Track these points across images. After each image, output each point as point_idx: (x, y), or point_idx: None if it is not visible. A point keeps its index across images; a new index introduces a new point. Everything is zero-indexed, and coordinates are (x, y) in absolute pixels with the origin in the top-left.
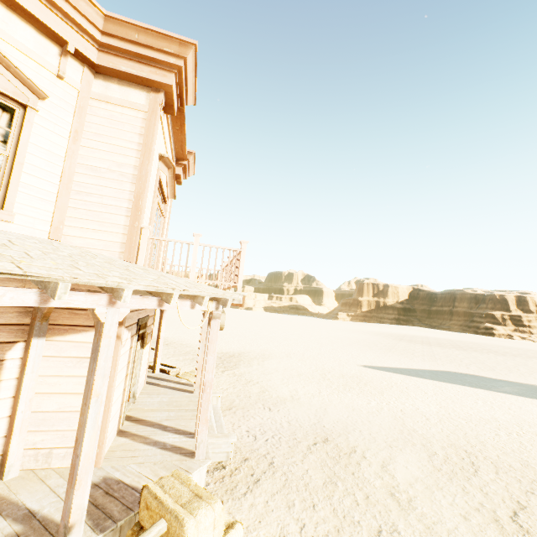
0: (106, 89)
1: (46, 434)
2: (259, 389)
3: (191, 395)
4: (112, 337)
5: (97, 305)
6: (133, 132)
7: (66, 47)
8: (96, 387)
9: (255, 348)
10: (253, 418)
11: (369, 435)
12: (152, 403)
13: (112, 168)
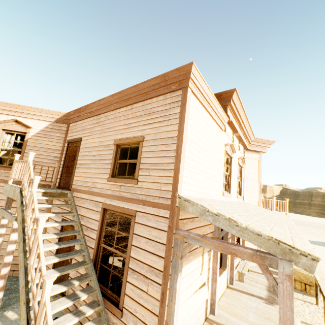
0: (248, 154)
1: None
2: None
3: None
4: None
5: None
6: (256, 166)
7: (246, 148)
8: None
9: None
10: None
11: (321, 267)
12: None
13: (252, 178)
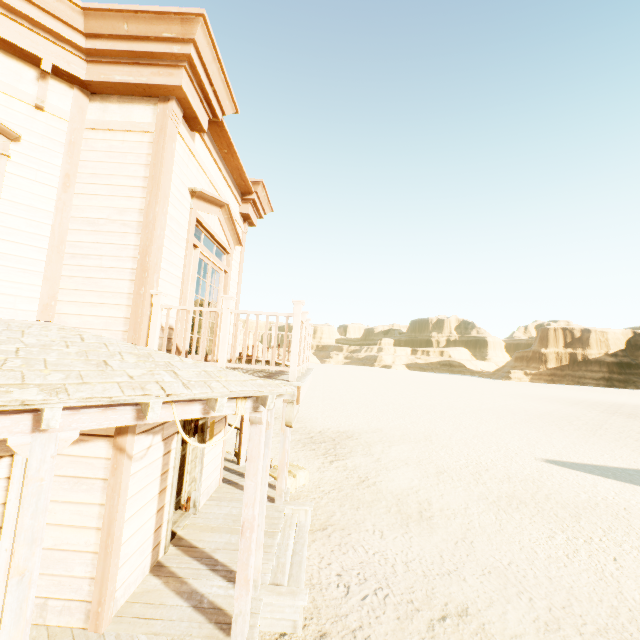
0: (104, 112)
1: (40, 578)
2: (374, 496)
3: (271, 506)
4: (45, 479)
5: (11, 434)
6: (138, 163)
7: (41, 66)
8: (19, 560)
9: (383, 425)
10: (353, 549)
11: (547, 612)
12: (216, 516)
13: (113, 217)
